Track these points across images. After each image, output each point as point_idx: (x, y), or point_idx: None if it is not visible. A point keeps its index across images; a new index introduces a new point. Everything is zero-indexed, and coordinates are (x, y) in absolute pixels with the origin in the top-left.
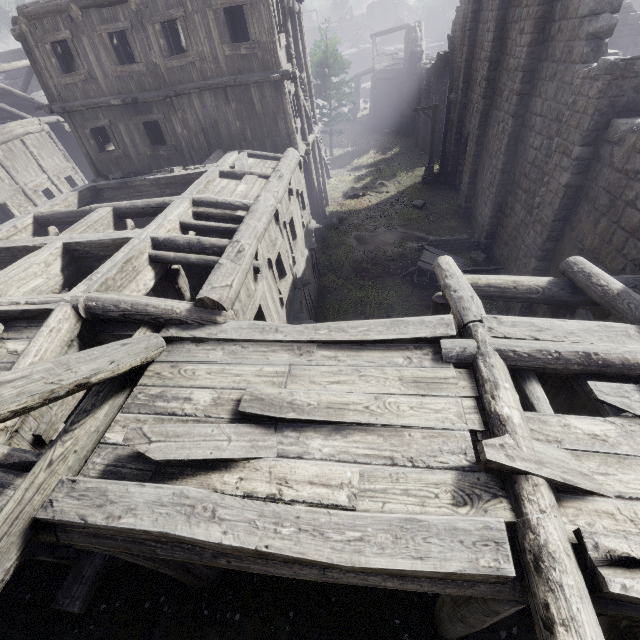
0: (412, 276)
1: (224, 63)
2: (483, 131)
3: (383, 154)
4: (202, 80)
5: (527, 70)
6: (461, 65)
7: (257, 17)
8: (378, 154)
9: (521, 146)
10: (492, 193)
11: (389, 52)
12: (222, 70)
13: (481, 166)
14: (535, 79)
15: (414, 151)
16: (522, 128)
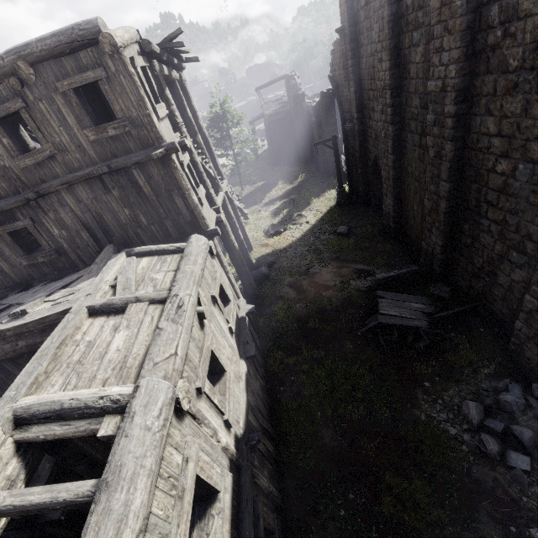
0: (372, 330)
1: (91, 149)
2: (398, 155)
3: (291, 183)
4: (69, 173)
5: (460, 88)
6: (350, 98)
7: (119, 91)
8: (286, 184)
9: (470, 170)
10: (438, 221)
11: (274, 99)
12: (91, 157)
13: (404, 188)
14: (473, 96)
15: (318, 175)
16: (465, 150)
